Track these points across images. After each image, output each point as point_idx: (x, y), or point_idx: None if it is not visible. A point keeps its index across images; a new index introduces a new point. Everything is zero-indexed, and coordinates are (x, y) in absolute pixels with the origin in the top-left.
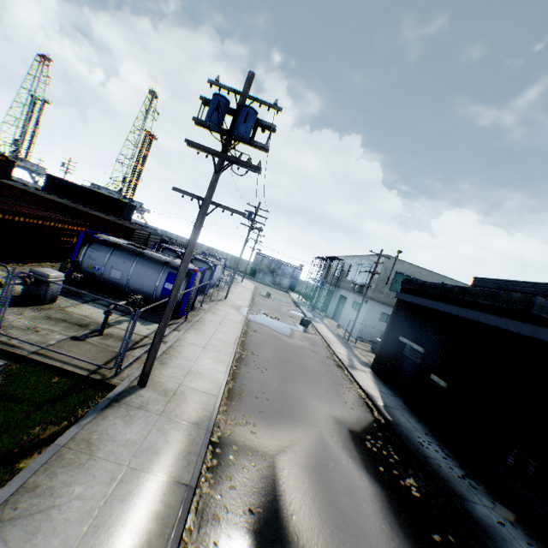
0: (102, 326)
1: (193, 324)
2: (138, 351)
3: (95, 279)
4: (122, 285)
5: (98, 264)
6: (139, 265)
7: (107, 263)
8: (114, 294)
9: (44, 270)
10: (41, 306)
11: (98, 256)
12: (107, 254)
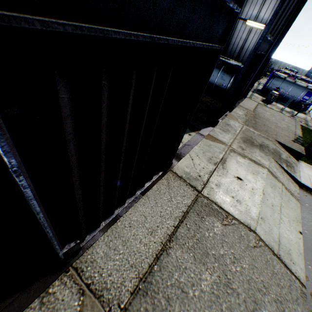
0: (296, 113)
1: (310, 114)
2: (308, 123)
3: (269, 92)
4: (281, 95)
5: (274, 86)
6: (293, 87)
7: (278, 86)
8: (276, 99)
9: (274, 92)
10: (271, 104)
11: (275, 83)
12: (279, 82)
